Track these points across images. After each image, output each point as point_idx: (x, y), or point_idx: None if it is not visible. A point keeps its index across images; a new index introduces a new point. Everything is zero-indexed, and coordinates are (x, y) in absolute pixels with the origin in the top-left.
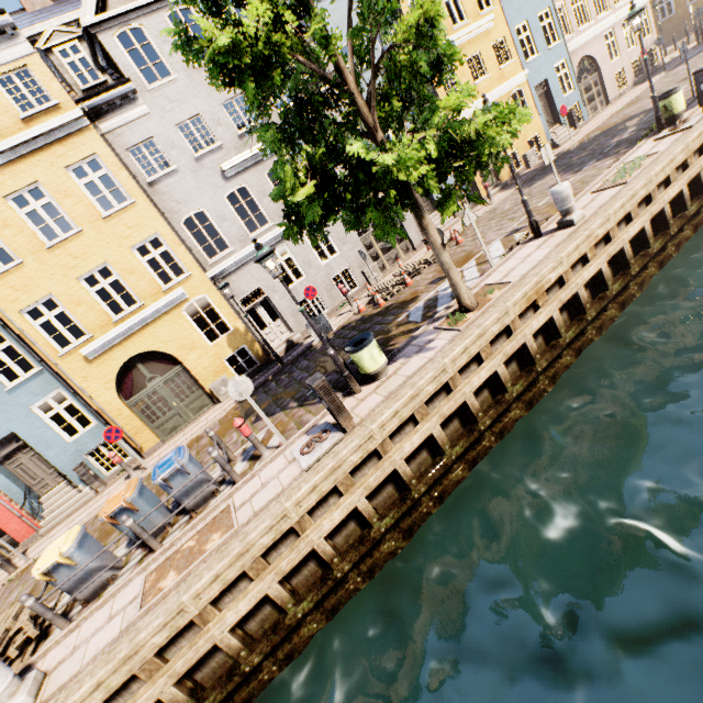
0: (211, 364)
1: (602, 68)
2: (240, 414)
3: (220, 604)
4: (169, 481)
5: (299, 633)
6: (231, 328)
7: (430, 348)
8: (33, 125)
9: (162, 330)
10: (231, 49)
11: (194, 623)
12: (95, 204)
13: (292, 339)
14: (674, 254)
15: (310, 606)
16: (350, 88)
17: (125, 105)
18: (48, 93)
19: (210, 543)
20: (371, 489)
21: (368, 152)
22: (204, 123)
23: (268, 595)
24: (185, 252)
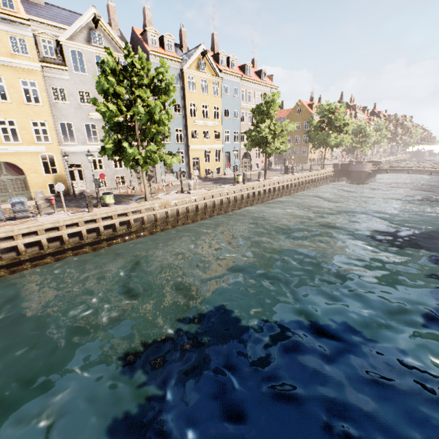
0: (40, 182)
1: (252, 159)
2: (46, 205)
3: (23, 238)
4: (16, 204)
5: (43, 260)
6: (58, 173)
7: (129, 205)
8: (15, 58)
9: (24, 157)
10: (104, 110)
11: (12, 239)
12: (24, 97)
13: (85, 191)
14: (216, 216)
15: (52, 252)
16: (136, 128)
17: (60, 72)
18: (29, 52)
19: (27, 223)
20: (89, 228)
21: (129, 147)
22: (91, 95)
23: (39, 244)
24: (55, 134)
